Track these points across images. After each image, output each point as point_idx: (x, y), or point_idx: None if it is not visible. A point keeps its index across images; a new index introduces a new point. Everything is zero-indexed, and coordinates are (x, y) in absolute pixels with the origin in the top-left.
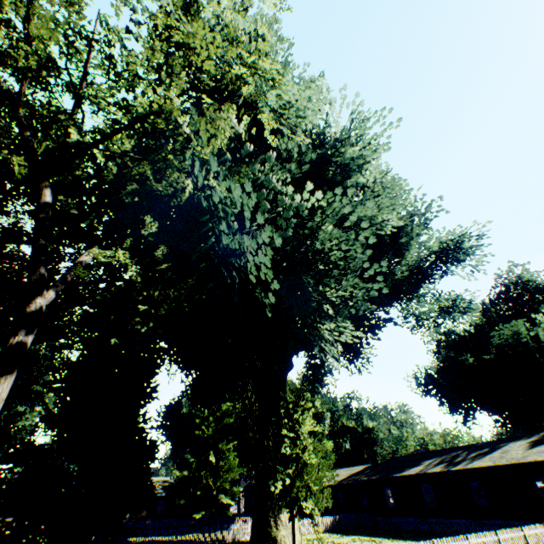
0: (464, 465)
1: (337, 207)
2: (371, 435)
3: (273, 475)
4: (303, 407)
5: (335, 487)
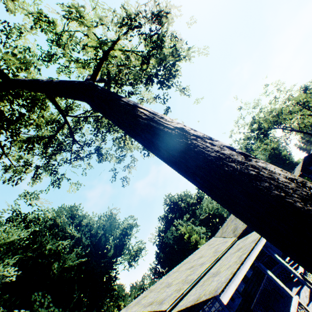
0: None
1: None
2: None
3: None
4: None
5: None
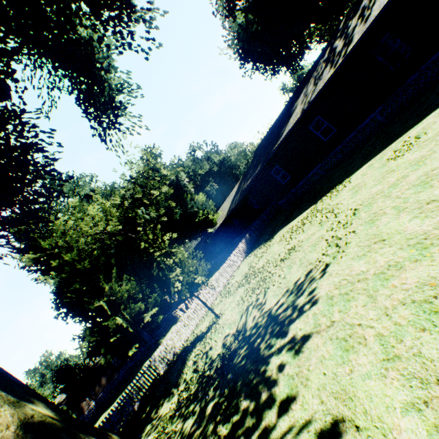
0: (365, 25)
1: None
2: (227, 166)
3: None
4: None
5: (228, 219)
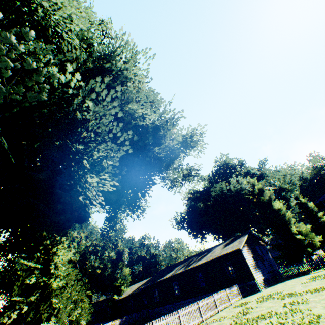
0: (193, 265)
1: (91, 86)
2: (156, 259)
3: (12, 307)
4: (59, 241)
5: (129, 297)
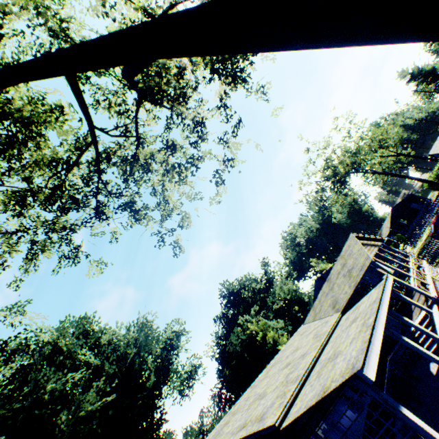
0: None
1: None
2: None
3: None
4: None
5: None
